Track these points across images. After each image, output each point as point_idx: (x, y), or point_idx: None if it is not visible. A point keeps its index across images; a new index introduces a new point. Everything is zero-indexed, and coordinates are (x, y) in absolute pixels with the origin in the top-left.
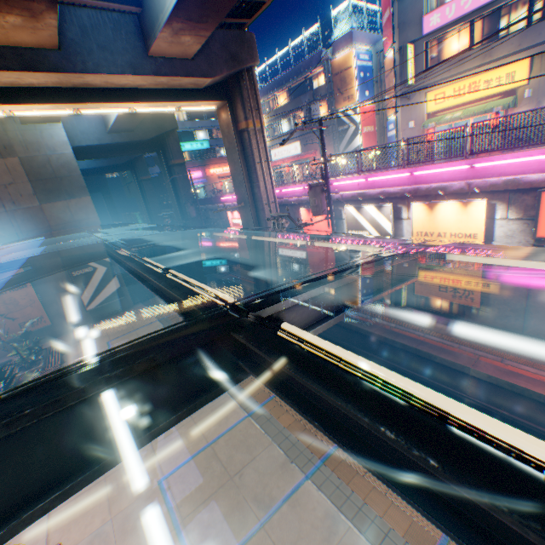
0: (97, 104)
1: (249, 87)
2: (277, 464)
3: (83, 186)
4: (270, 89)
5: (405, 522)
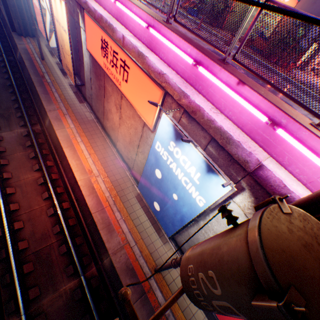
0: None
1: None
2: None
3: None
4: None
5: None
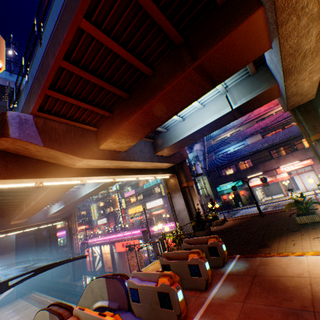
0: (30, 228)
1: (74, 216)
2: None
3: (14, 248)
4: (97, 200)
5: None
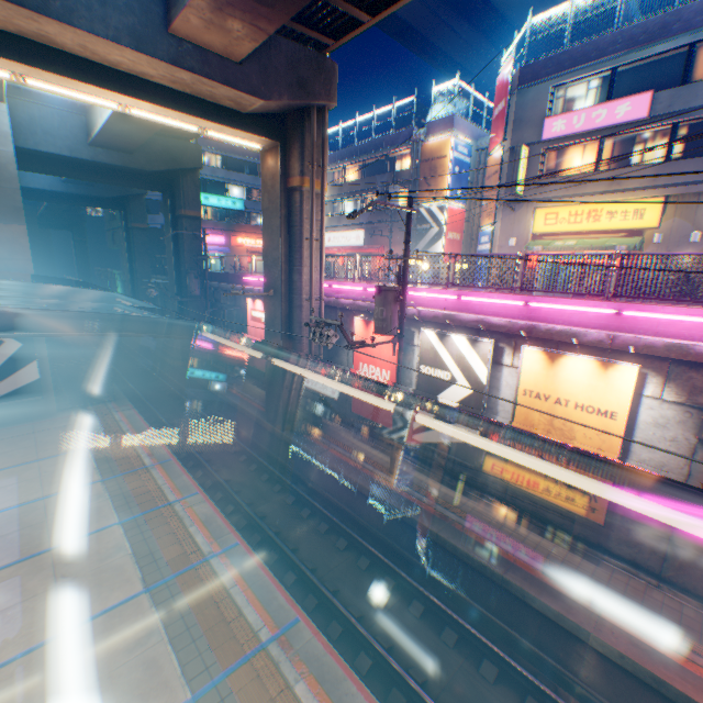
0: (59, 76)
1: (317, 132)
2: None
3: (17, 208)
4: (339, 158)
5: None
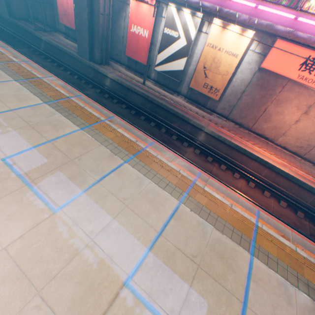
0: None
1: None
2: (106, 156)
3: None
4: None
5: (176, 180)
